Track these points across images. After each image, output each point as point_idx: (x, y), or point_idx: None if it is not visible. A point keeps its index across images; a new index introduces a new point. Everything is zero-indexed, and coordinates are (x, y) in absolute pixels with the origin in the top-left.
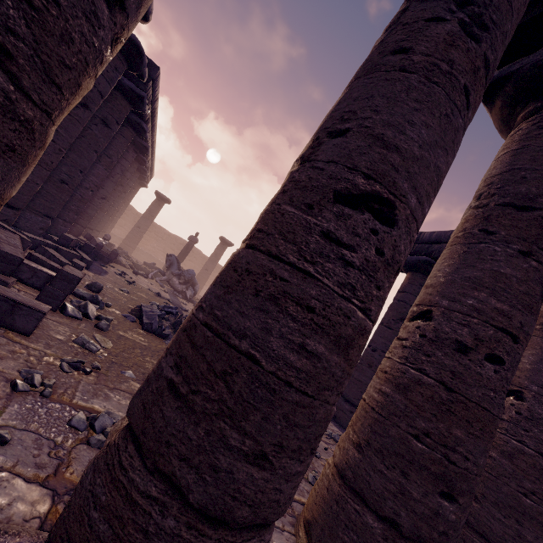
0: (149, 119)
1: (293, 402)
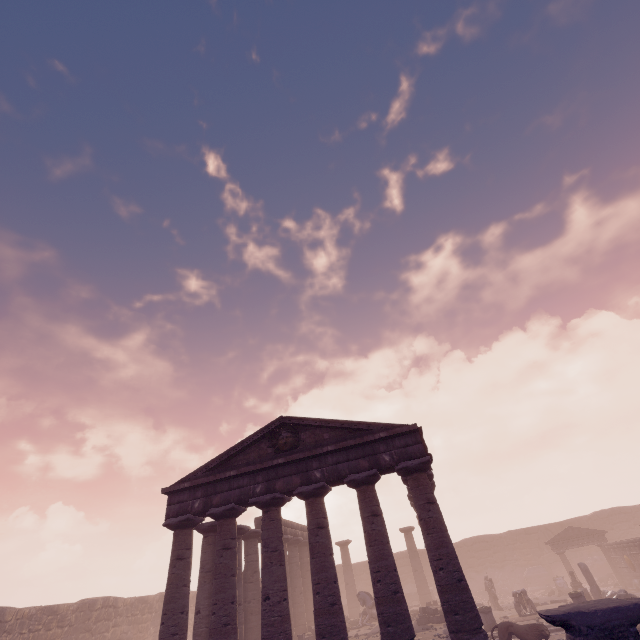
0: (285, 529)
1: (270, 639)
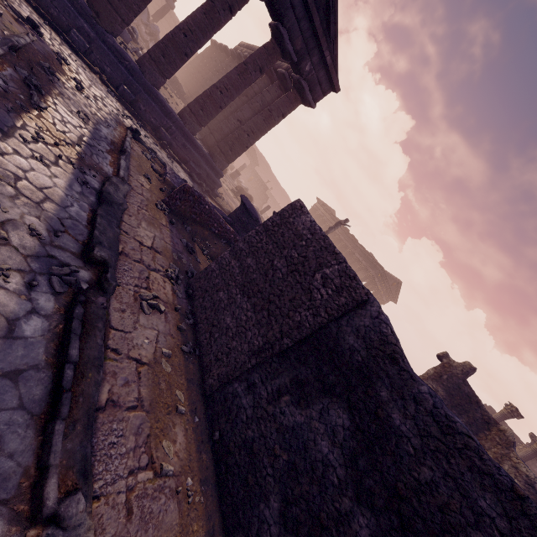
0: None
1: None
